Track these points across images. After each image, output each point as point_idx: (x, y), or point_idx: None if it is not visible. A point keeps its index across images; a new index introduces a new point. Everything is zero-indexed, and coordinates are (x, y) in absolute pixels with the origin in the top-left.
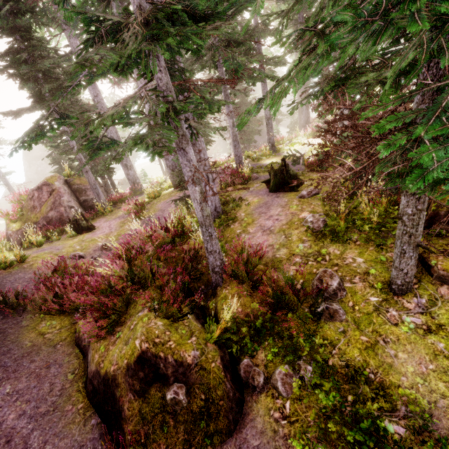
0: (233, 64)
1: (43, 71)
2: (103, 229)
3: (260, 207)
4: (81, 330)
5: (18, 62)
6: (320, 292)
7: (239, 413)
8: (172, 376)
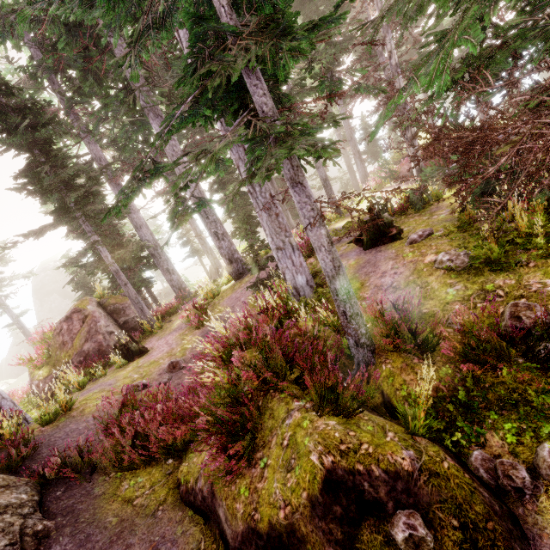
0: (329, 85)
1: (66, 181)
2: (160, 348)
3: (363, 267)
4: (188, 478)
5: (38, 177)
6: (536, 327)
7: (524, 539)
8: (388, 500)
